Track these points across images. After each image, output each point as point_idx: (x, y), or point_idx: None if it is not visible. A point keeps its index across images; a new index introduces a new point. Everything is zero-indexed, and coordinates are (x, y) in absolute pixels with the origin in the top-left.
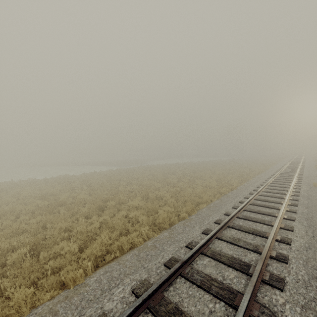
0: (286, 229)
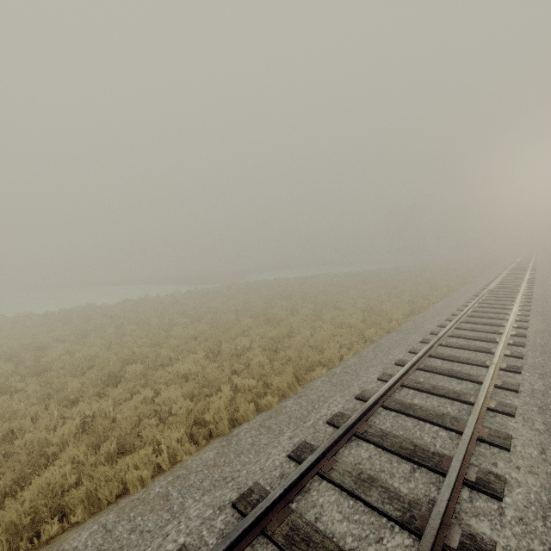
0: (492, 443)
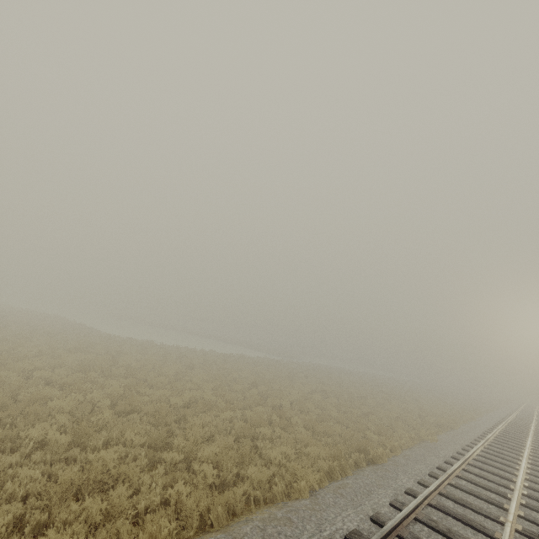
0: (535, 446)
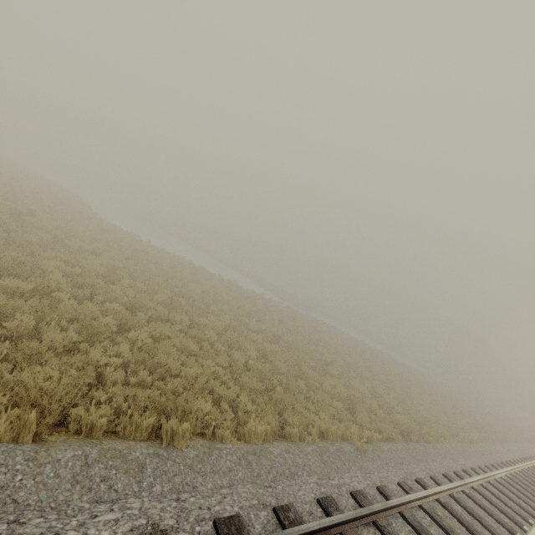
0: None
